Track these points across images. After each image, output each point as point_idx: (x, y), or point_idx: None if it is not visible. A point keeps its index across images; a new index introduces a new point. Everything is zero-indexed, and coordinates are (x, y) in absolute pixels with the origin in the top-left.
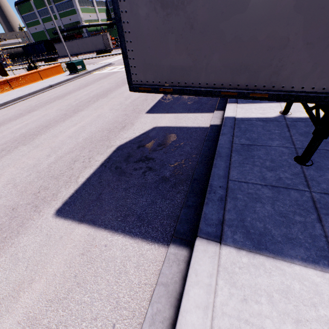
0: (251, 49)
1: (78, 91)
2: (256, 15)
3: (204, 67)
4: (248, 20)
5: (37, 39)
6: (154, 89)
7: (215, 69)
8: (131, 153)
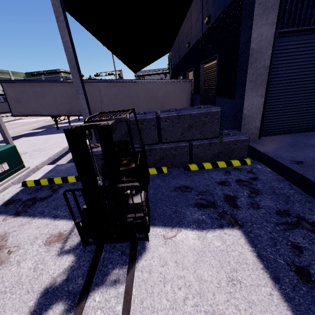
0: (34, 109)
1: None
2: (33, 104)
3: (28, 111)
4: (32, 105)
5: None
6: (19, 116)
7: (30, 112)
8: (16, 137)
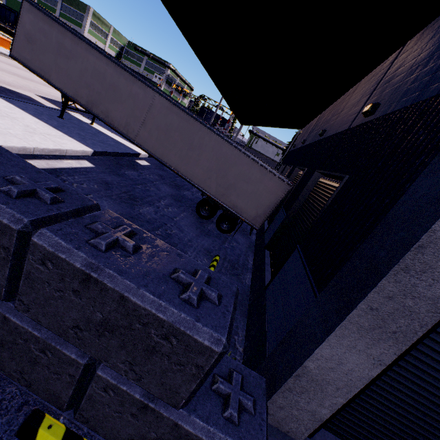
0: (45, 66)
1: (5, 64)
2: (47, 59)
3: (34, 64)
4: (45, 59)
5: (11, 5)
6: (18, 61)
7: (37, 66)
8: None
